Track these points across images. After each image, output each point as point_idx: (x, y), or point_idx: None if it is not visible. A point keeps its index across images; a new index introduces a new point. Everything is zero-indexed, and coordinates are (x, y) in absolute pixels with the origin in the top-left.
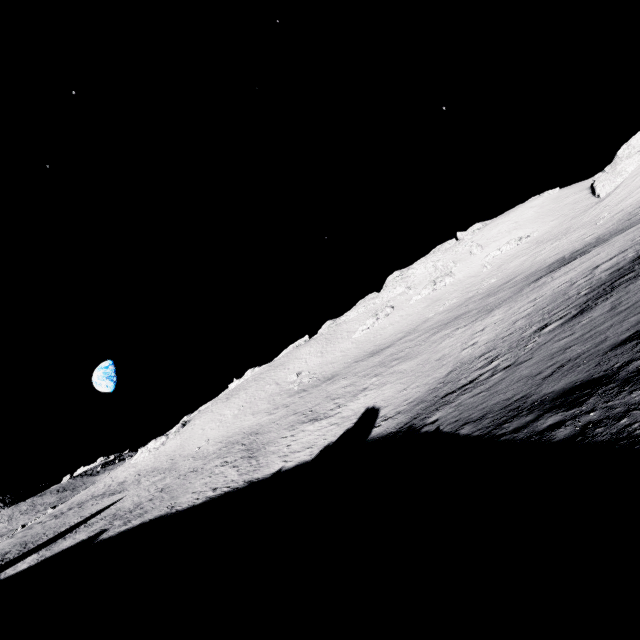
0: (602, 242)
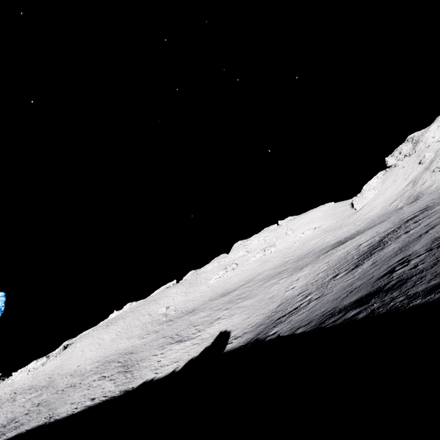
0: (361, 233)
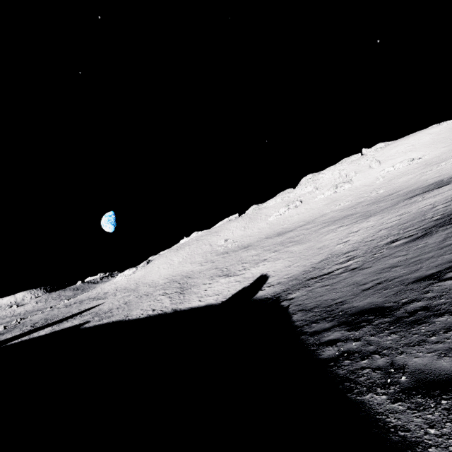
0: None
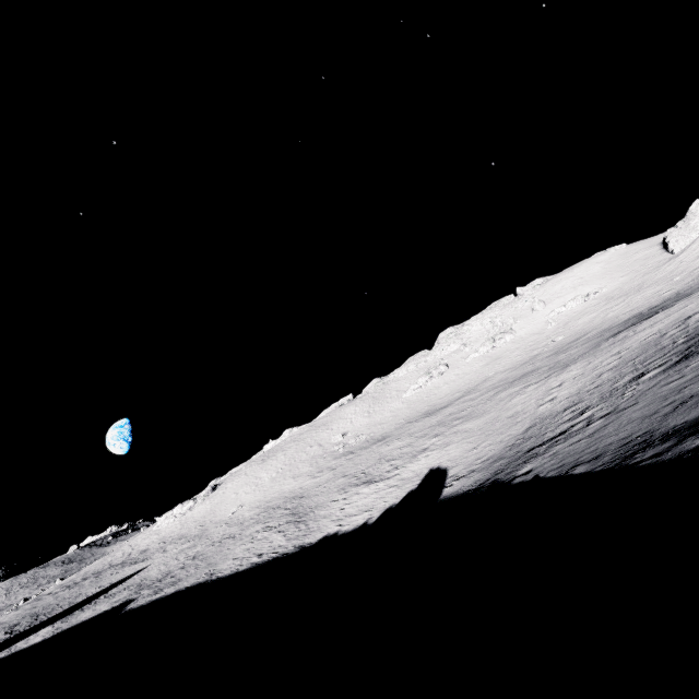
0: (685, 296)
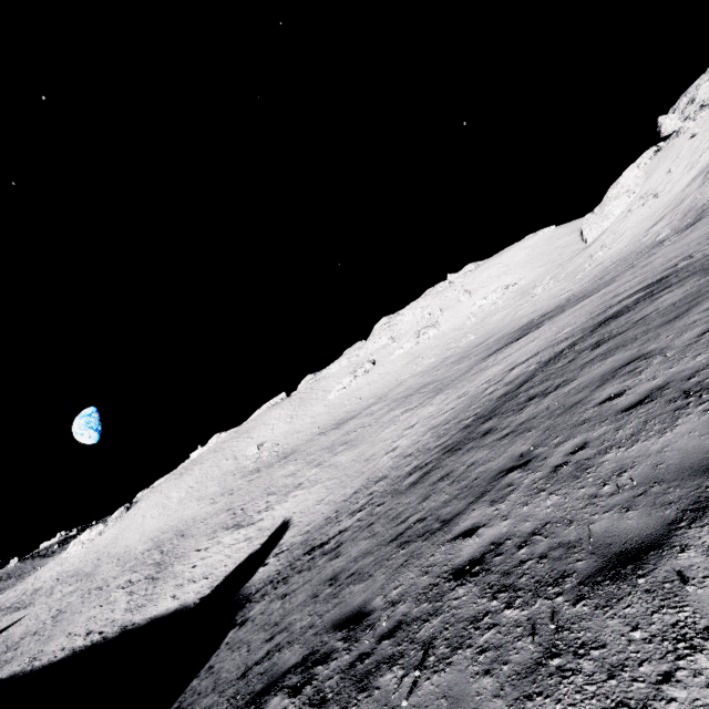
0: (559, 312)
